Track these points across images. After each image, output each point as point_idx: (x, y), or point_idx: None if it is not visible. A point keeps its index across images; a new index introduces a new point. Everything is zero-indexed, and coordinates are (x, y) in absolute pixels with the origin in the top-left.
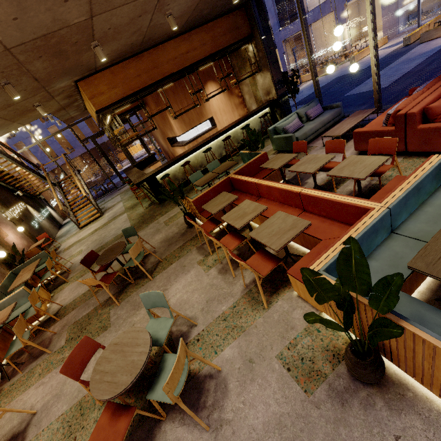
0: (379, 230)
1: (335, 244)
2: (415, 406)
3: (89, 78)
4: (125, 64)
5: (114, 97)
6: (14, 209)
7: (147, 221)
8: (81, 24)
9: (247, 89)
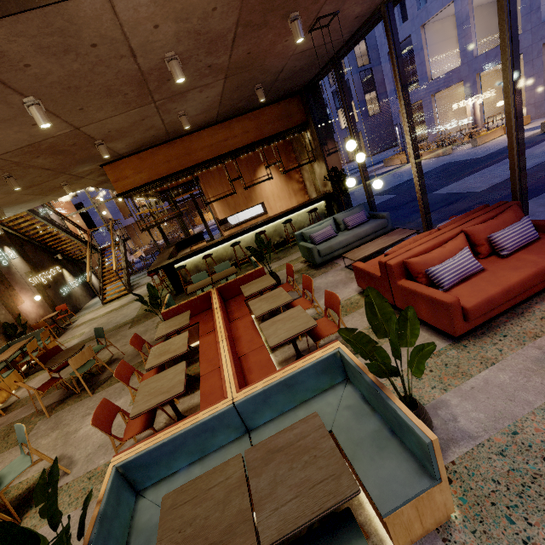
0: (218, 429)
1: (158, 434)
2: None
3: (116, 163)
4: (154, 150)
5: (139, 182)
6: (46, 273)
7: (149, 315)
8: (69, 133)
9: (307, 175)
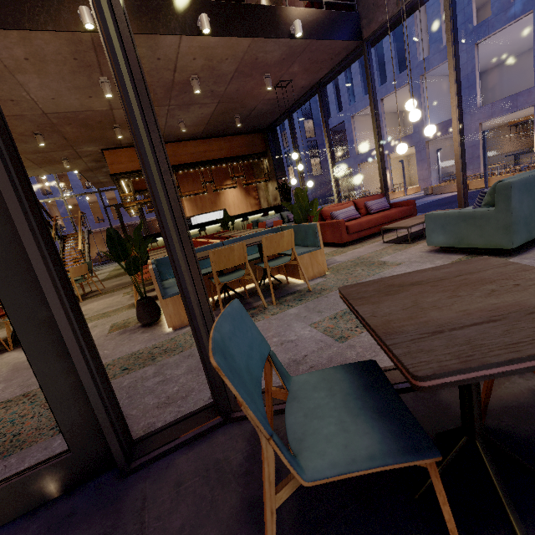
0: None
1: None
2: (155, 330)
3: (115, 150)
4: None
5: (131, 168)
6: None
7: (120, 275)
8: (104, 112)
9: (262, 193)
